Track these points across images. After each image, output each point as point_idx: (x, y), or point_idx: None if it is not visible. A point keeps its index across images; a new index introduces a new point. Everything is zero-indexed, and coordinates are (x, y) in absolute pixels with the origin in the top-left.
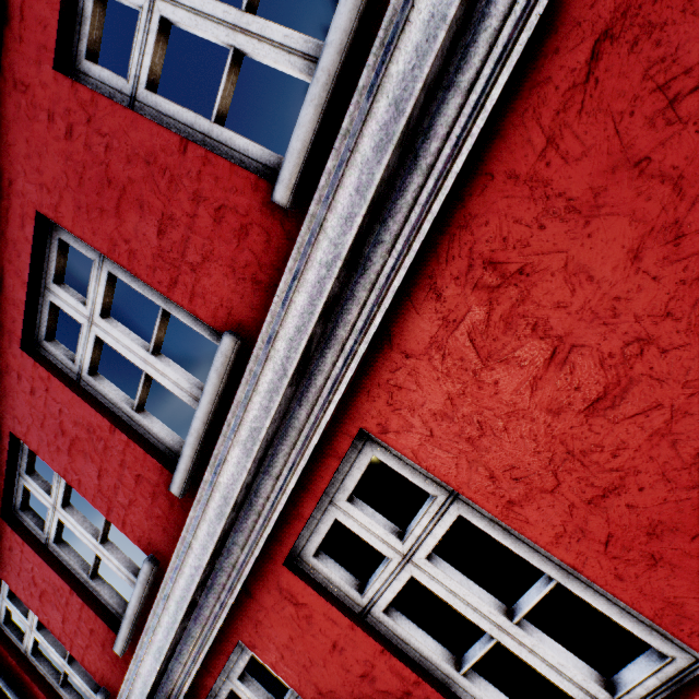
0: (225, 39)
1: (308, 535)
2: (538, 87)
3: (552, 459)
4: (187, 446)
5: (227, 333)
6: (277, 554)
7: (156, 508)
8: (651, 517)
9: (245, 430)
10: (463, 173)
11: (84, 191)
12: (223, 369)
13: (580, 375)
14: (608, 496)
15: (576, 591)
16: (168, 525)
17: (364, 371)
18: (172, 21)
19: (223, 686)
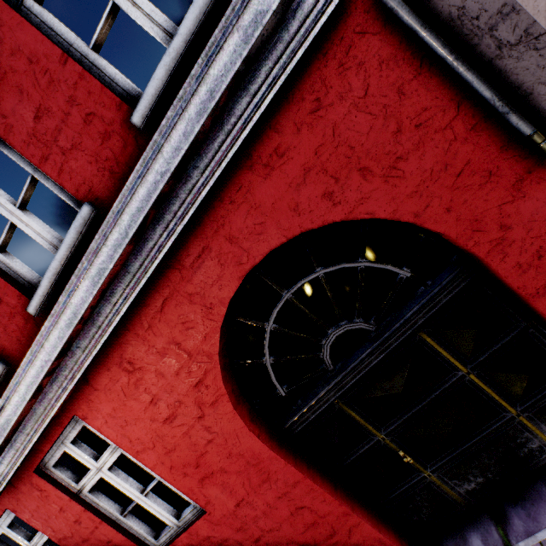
0: (6, 215)
1: (50, 457)
2: (146, 307)
3: (152, 437)
4: None
5: (0, 362)
6: (31, 467)
7: None
8: (184, 460)
9: (3, 419)
10: (119, 326)
11: None
12: None
13: (161, 409)
14: (171, 452)
15: (165, 483)
16: None
17: (76, 391)
18: None
19: None
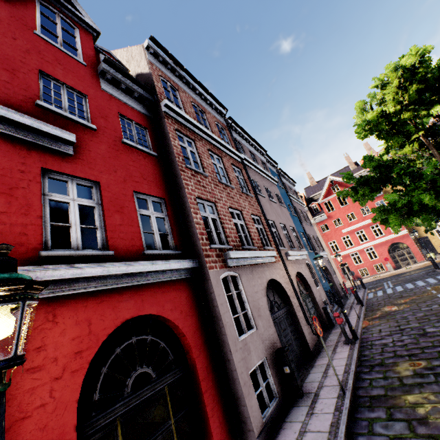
0: (72, 222)
1: None
2: (94, 296)
3: None
4: None
5: None
6: None
7: None
8: None
9: None
10: (72, 294)
11: (1, 177)
12: None
13: (38, 358)
14: None
15: None
16: None
17: None
18: (70, 205)
19: None
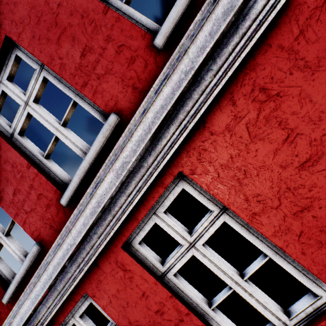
0: None
1: (138, 232)
2: (299, 6)
3: (278, 191)
4: (76, 176)
5: (113, 113)
6: (119, 241)
7: (48, 213)
8: (323, 222)
9: (119, 163)
10: (256, 42)
11: (39, 27)
12: (107, 133)
13: (299, 149)
14: (304, 211)
15: (278, 262)
16: (53, 224)
17: (187, 140)
18: None
19: (69, 322)
